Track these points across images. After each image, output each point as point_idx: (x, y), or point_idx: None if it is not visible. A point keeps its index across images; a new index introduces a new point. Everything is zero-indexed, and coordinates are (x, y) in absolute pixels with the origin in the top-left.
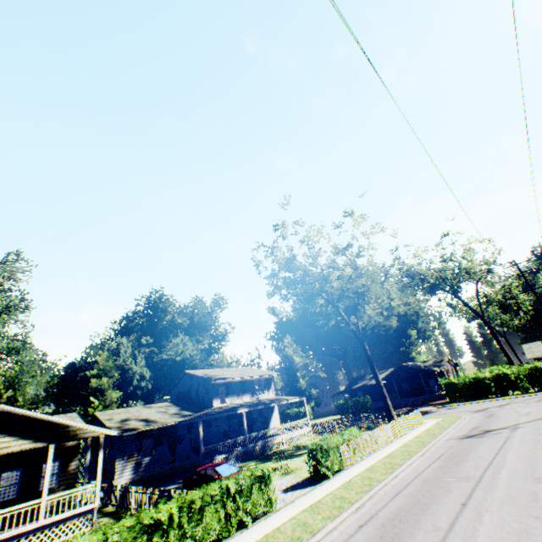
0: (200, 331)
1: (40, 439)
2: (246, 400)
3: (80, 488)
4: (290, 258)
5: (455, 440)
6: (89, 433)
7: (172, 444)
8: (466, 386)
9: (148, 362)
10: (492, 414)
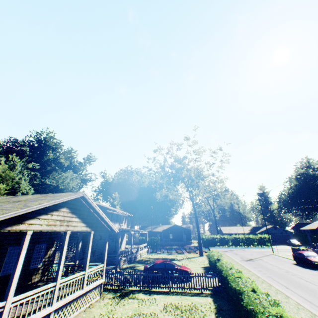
0: (73, 173)
1: (88, 225)
2: (117, 227)
3: (98, 266)
4: (185, 157)
5: (245, 261)
6: (105, 228)
7: (84, 246)
8: (208, 240)
9: (30, 182)
10: (236, 253)
